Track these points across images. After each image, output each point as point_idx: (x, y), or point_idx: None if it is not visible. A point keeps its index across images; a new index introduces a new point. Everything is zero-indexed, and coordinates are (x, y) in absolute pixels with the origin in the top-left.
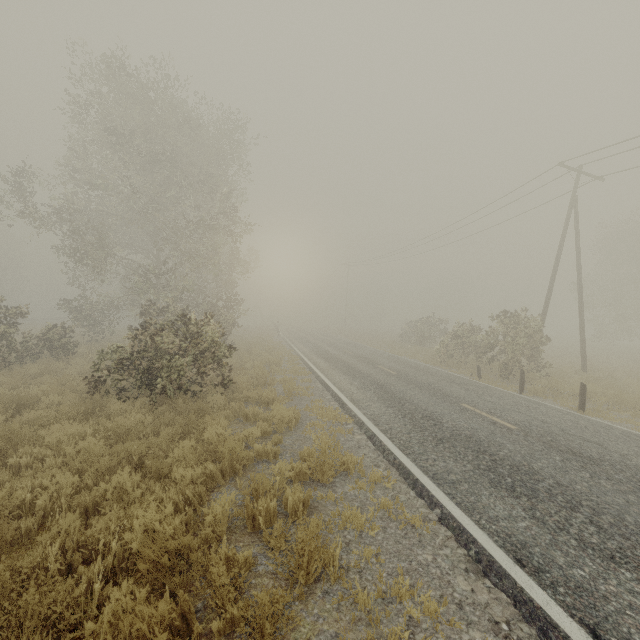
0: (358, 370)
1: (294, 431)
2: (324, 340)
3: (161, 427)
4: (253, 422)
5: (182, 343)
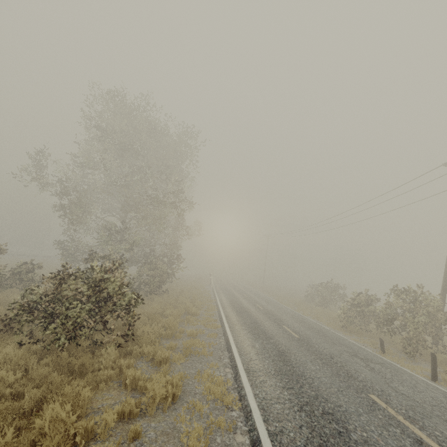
0: (263, 329)
1: (167, 414)
2: (243, 293)
3: (25, 388)
4: (131, 390)
5: (91, 291)
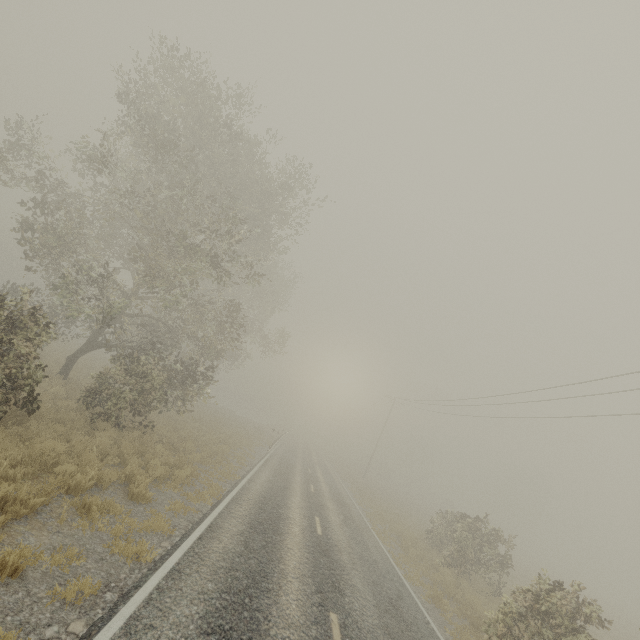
0: (262, 612)
1: None
2: (313, 482)
3: None
4: None
5: None
